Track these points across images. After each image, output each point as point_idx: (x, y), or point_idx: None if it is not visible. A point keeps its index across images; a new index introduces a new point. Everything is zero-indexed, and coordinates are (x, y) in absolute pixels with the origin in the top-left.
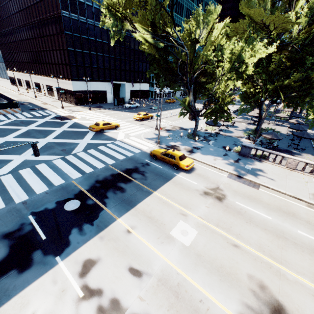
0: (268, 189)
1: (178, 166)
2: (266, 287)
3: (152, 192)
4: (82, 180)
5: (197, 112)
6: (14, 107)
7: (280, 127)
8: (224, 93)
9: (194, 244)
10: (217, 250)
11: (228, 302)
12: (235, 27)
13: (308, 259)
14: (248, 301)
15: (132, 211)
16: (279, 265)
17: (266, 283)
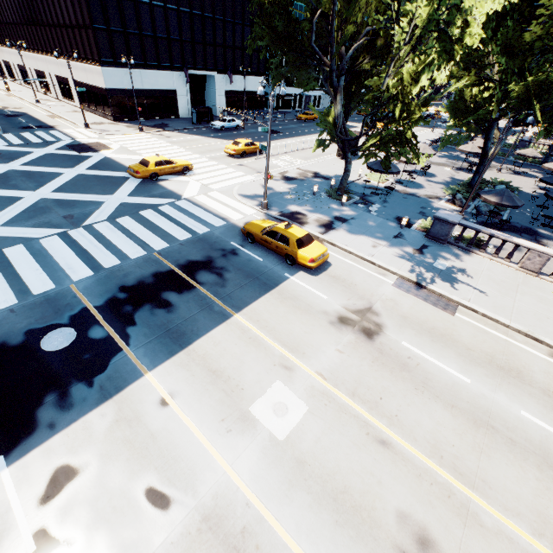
0: (474, 315)
1: (295, 258)
2: (432, 544)
3: (231, 315)
4: (91, 285)
5: (351, 141)
6: None
7: (522, 178)
8: (408, 97)
9: (296, 436)
10: (342, 452)
11: None
12: None
13: (534, 480)
14: None
15: (181, 357)
16: (468, 492)
17: (434, 533)
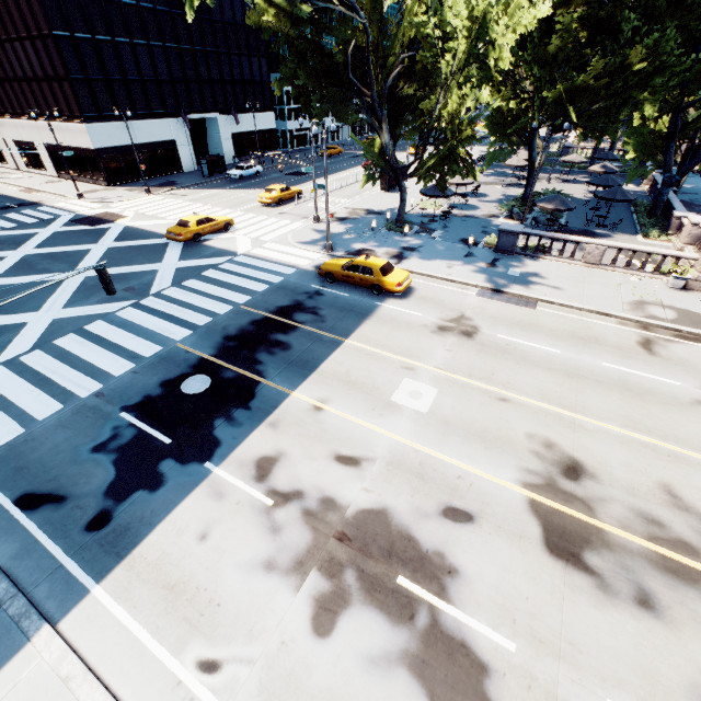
0: (553, 306)
1: (382, 287)
2: (555, 445)
3: (343, 341)
4: (196, 341)
5: (403, 169)
6: None
7: (571, 185)
8: (457, 120)
9: (435, 408)
10: (475, 410)
11: (500, 472)
12: None
13: (618, 400)
14: (530, 466)
15: (315, 377)
16: (573, 414)
17: (555, 440)
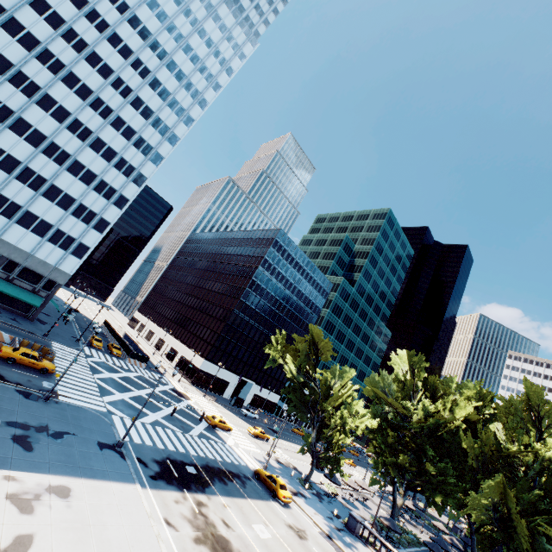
0: None
1: (277, 493)
2: None
3: (247, 498)
4: (197, 458)
5: (316, 453)
6: (144, 361)
7: None
8: (337, 442)
9: (266, 539)
10: None
11: None
12: (367, 391)
13: None
14: None
15: (230, 498)
16: None
17: None
